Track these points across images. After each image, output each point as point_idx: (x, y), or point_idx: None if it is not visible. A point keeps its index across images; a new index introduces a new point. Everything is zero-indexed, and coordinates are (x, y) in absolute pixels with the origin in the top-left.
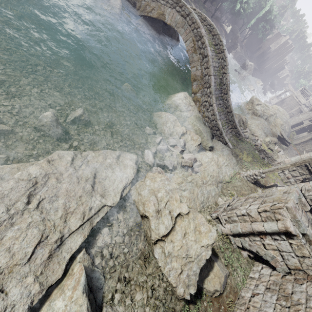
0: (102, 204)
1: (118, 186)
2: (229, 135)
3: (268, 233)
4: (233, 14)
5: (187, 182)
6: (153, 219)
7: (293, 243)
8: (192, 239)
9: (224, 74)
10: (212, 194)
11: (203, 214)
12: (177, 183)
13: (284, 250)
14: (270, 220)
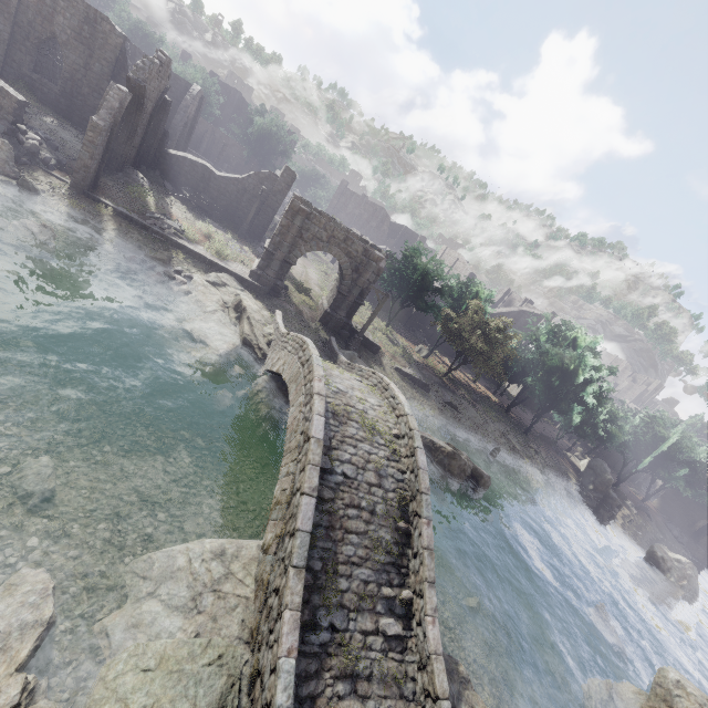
0: None
1: None
2: None
3: None
4: (581, 435)
5: None
6: None
7: None
8: None
9: (417, 517)
10: None
11: None
12: None
13: None
14: None
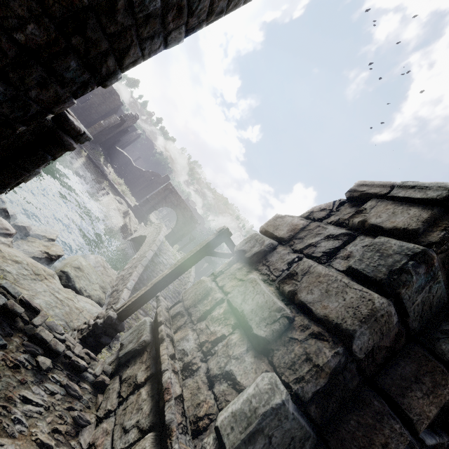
0: None
1: None
2: None
3: None
4: None
5: None
6: None
7: None
8: None
9: (185, 289)
10: None
11: None
12: None
13: None
14: None
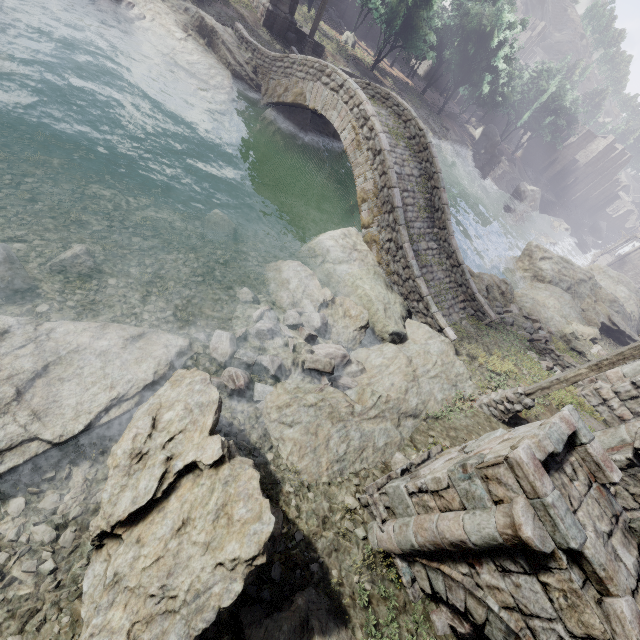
0: (27, 434)
1: (96, 399)
2: (459, 314)
3: (482, 550)
4: (482, 106)
5: (303, 405)
6: (115, 475)
7: (551, 586)
8: (198, 540)
9: (435, 189)
10: (376, 441)
11: (335, 490)
12: (276, 405)
13: (532, 614)
14: (480, 503)
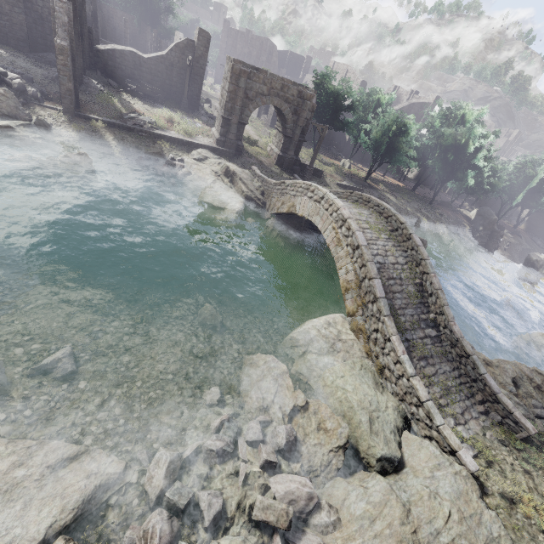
0: None
1: None
2: (479, 421)
3: None
4: (471, 193)
5: None
6: None
7: None
8: None
9: (425, 274)
10: None
11: None
12: None
13: None
14: None
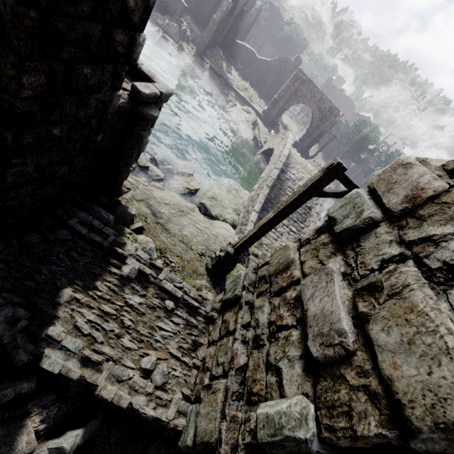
0: None
1: None
2: None
3: None
4: None
5: None
6: None
7: None
8: None
9: (316, 205)
10: None
11: None
12: None
13: None
14: None
